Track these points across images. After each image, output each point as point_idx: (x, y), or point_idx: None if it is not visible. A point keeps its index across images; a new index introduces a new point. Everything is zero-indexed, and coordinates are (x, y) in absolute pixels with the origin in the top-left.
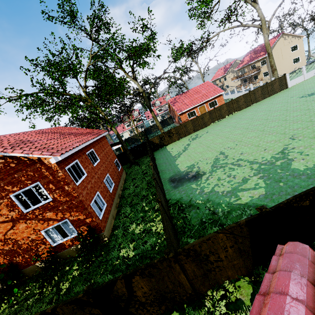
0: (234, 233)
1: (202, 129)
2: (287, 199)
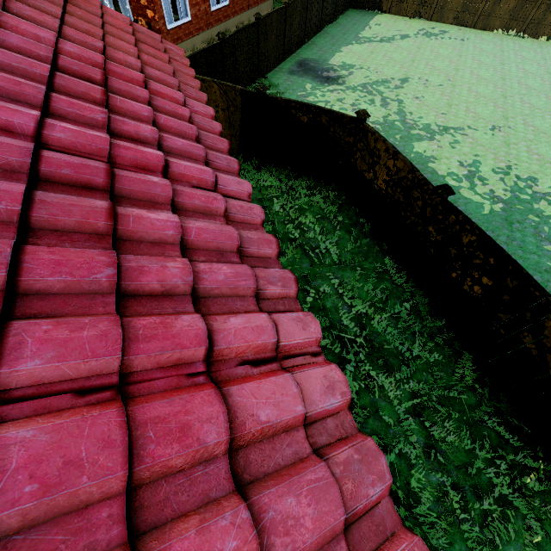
0: (228, 94)
1: (472, 28)
2: (290, 99)
